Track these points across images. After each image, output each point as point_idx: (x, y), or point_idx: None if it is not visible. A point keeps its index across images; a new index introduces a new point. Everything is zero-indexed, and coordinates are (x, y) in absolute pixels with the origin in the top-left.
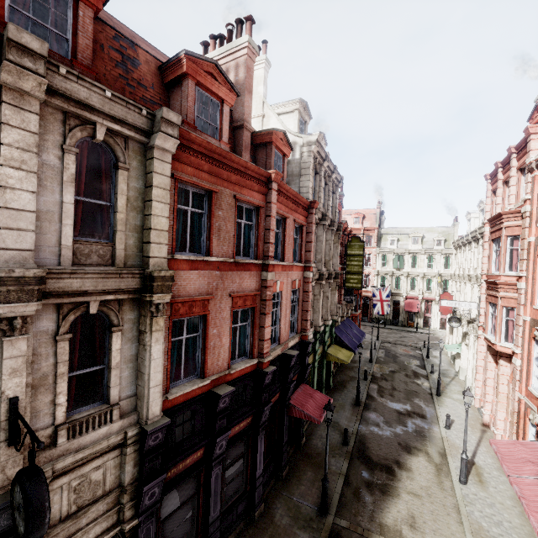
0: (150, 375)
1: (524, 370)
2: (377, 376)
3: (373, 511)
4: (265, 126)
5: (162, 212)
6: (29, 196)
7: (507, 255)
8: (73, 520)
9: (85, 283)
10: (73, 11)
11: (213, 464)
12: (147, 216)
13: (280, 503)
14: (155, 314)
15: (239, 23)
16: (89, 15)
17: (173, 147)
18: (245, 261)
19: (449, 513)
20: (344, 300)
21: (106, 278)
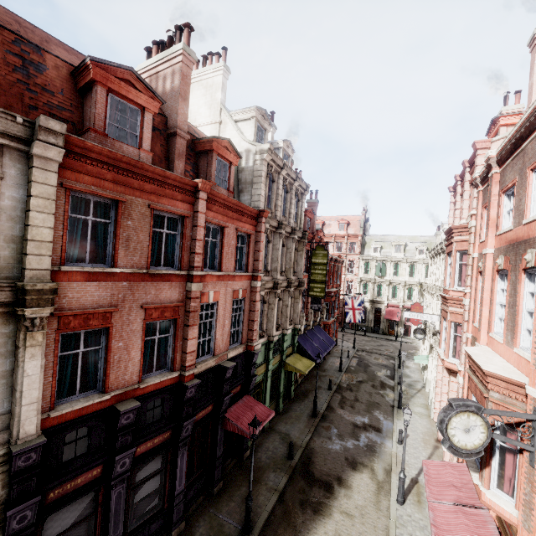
0: (22, 392)
1: (466, 388)
2: (343, 386)
3: (299, 532)
4: (222, 133)
5: (44, 222)
6: None
7: (456, 270)
8: None
9: None
10: None
11: (112, 483)
12: (26, 226)
13: (204, 521)
14: (30, 329)
15: (179, 29)
16: None
17: (59, 156)
18: (161, 271)
19: (378, 535)
20: (311, 308)
21: None
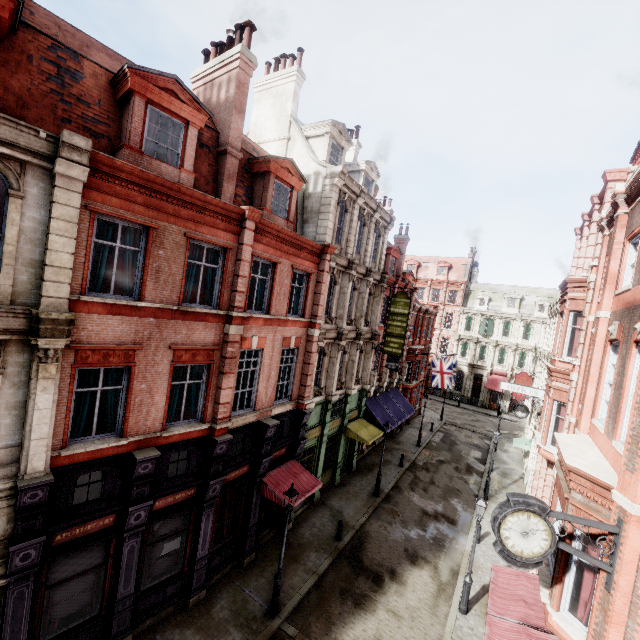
0: (32, 426)
1: None
2: (419, 464)
3: (334, 624)
4: (289, 151)
5: (65, 247)
6: None
7: (567, 336)
8: None
9: None
10: None
11: (125, 535)
12: (46, 250)
13: (227, 593)
14: (43, 360)
15: (240, 29)
16: None
17: (83, 175)
18: (195, 309)
19: None
20: (387, 367)
21: None
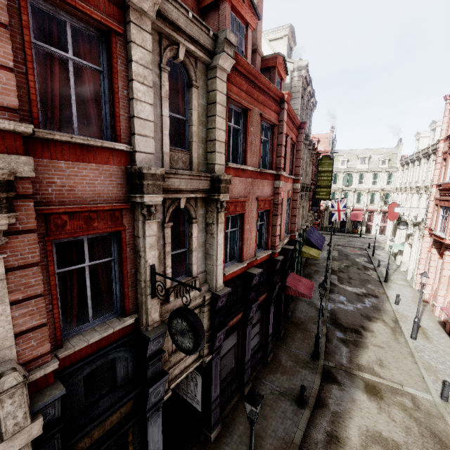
0: (217, 256)
1: None
2: (335, 269)
3: (351, 357)
4: None
5: (221, 126)
6: (149, 108)
7: None
8: (179, 352)
9: (181, 183)
10: None
11: (248, 323)
12: (211, 129)
13: (283, 353)
14: (219, 210)
15: None
16: None
17: (229, 67)
18: (266, 171)
19: (405, 357)
20: (311, 210)
21: (192, 180)
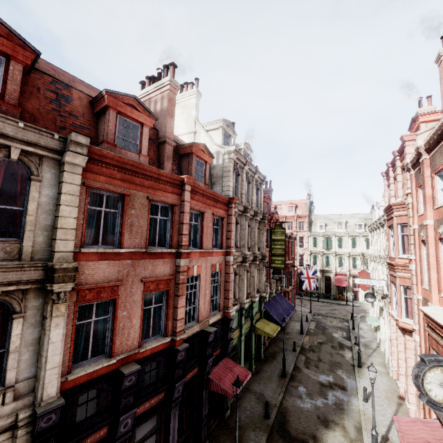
0: (47, 358)
1: (423, 346)
2: (306, 347)
3: None
4: (196, 140)
5: (70, 213)
6: None
7: (399, 240)
8: None
9: None
10: (5, 66)
11: (116, 442)
12: (56, 217)
13: None
14: (56, 302)
15: (166, 67)
16: (19, 69)
17: (83, 162)
18: (157, 250)
19: None
20: (273, 278)
21: (7, 272)
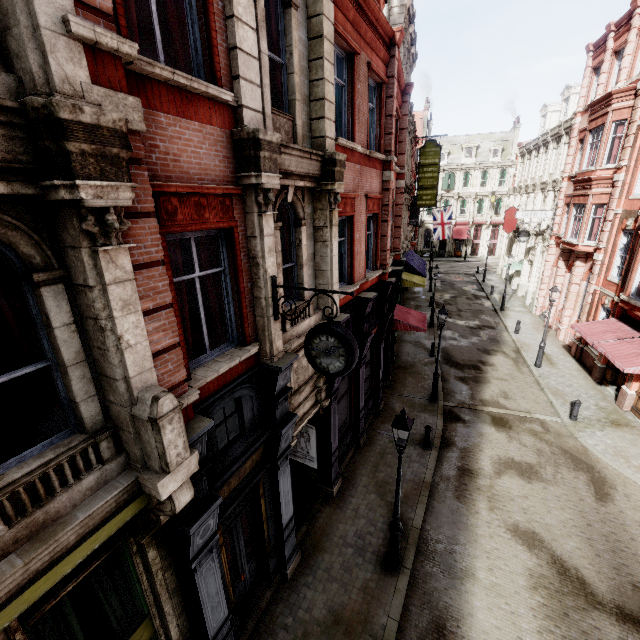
0: (332, 272)
1: (606, 263)
2: (441, 302)
3: (472, 394)
4: None
5: (330, 76)
6: (252, 35)
7: (608, 146)
8: (298, 395)
9: (291, 162)
10: None
11: (362, 363)
12: (316, 82)
13: (395, 401)
14: (333, 207)
15: None
16: None
17: None
18: (376, 154)
19: (531, 386)
20: (409, 224)
21: (302, 158)
